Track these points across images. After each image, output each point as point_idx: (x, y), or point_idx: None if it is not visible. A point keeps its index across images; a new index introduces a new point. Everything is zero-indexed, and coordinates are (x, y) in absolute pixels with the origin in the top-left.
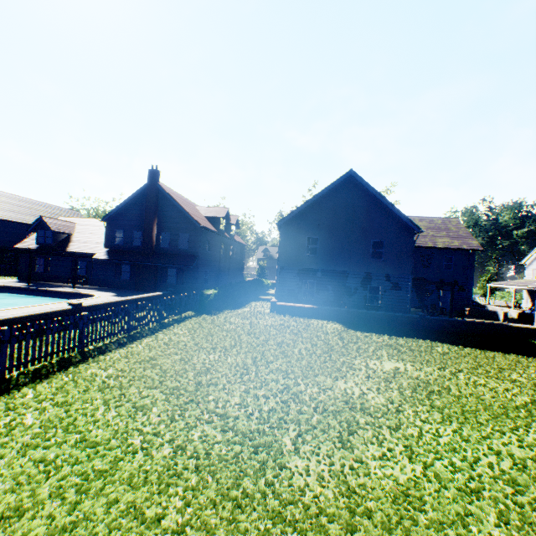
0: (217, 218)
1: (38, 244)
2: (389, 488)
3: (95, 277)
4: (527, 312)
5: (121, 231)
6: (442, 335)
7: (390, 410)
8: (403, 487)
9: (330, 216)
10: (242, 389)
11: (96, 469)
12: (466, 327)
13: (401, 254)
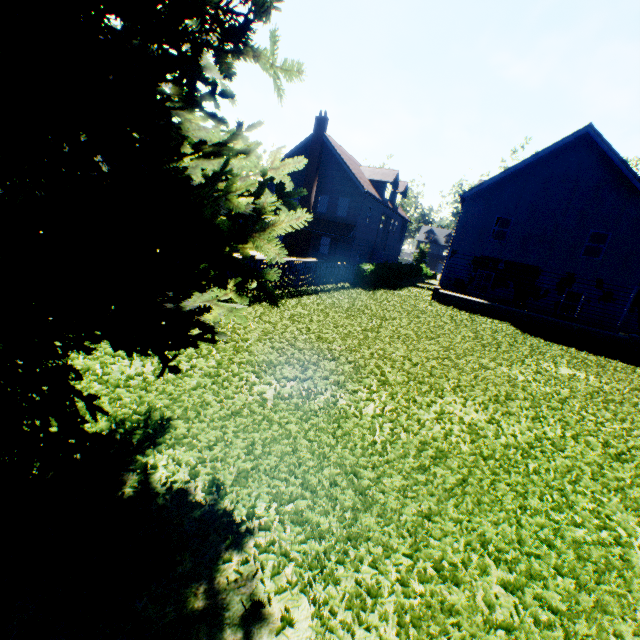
0: (382, 182)
1: None
2: (535, 434)
3: None
4: None
5: None
6: None
7: (554, 398)
8: (548, 436)
9: (537, 191)
10: (404, 349)
11: (308, 360)
12: None
13: (632, 254)
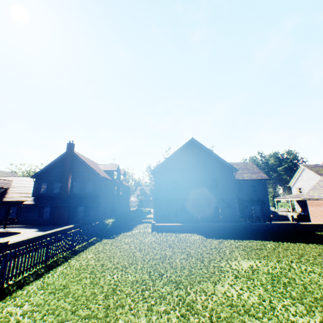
0: (111, 171)
1: None
2: None
3: (22, 218)
4: (301, 214)
5: (45, 184)
6: (265, 235)
7: (266, 308)
8: None
9: (183, 165)
10: (145, 306)
11: None
12: (276, 228)
13: (228, 184)
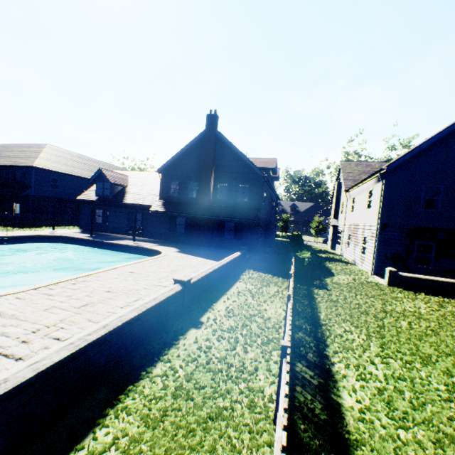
0: (267, 169)
1: (97, 195)
2: None
3: (149, 229)
4: None
5: (172, 183)
6: None
7: None
8: None
9: None
10: None
11: None
12: None
13: None
